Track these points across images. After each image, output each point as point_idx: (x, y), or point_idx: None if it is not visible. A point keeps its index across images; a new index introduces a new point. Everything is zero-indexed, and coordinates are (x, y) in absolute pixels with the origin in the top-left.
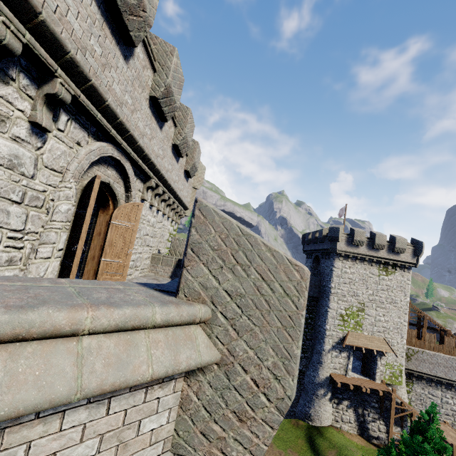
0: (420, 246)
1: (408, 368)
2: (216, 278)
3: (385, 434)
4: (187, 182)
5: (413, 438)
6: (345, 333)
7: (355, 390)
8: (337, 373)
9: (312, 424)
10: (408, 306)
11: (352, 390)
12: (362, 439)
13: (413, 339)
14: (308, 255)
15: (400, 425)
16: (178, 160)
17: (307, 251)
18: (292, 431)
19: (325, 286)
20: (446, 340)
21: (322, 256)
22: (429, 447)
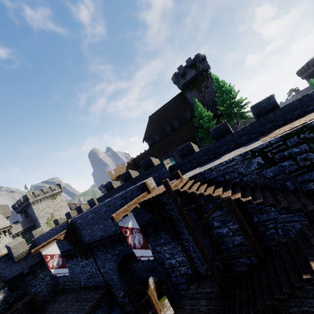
0: (60, 185)
1: None
2: (1, 208)
3: None
4: None
5: None
6: (51, 227)
7: None
8: None
9: None
10: (67, 204)
11: None
12: None
13: None
14: (20, 213)
15: None
16: None
17: (19, 211)
18: None
19: (34, 218)
20: None
21: (26, 208)
22: None
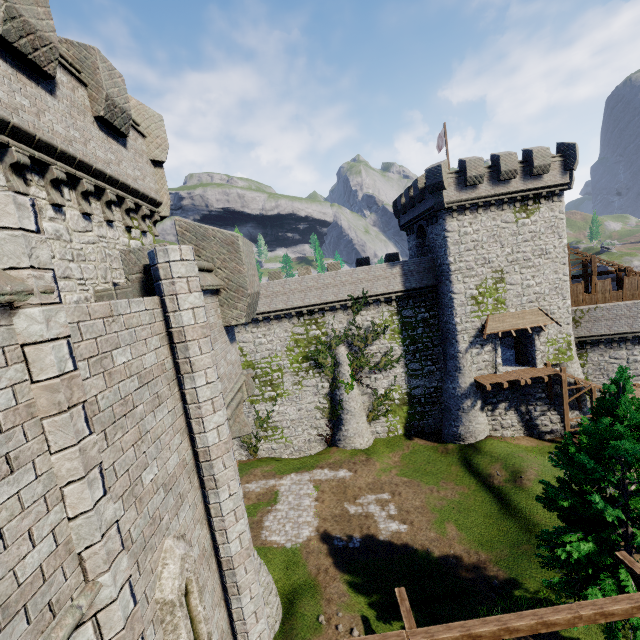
0: (571, 152)
1: (578, 335)
2: None
3: (560, 424)
4: (122, 147)
5: (598, 423)
6: (483, 320)
7: (511, 386)
8: (484, 375)
9: (465, 444)
10: (567, 252)
11: (508, 388)
12: (531, 439)
13: (580, 296)
14: (408, 231)
15: (577, 408)
16: (52, 90)
17: (405, 225)
18: (441, 460)
19: (441, 264)
20: (626, 282)
21: (427, 222)
22: (622, 427)
